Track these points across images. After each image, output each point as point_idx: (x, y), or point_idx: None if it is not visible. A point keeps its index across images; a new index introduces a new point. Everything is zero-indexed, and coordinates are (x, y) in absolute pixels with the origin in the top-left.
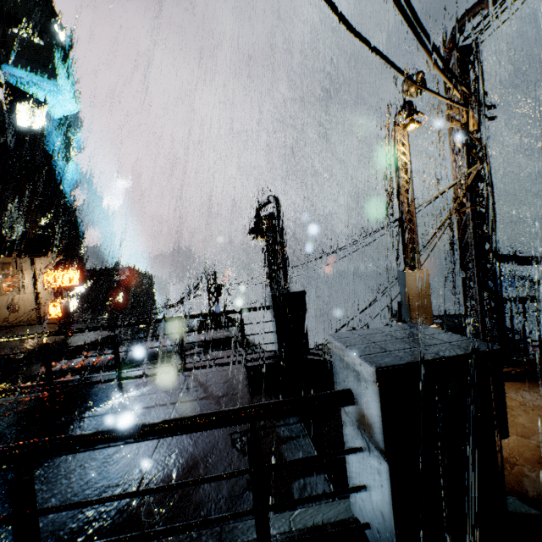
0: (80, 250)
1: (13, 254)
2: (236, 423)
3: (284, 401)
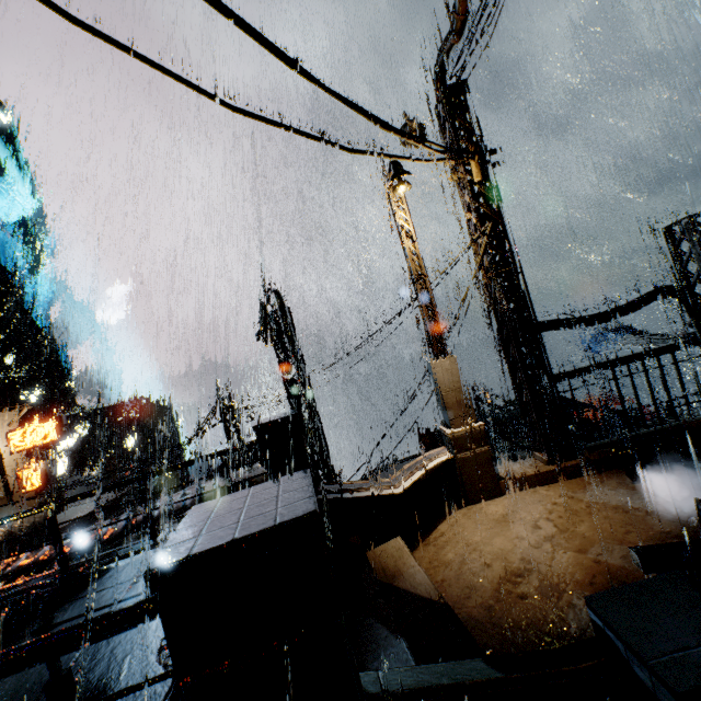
0: (66, 388)
1: None
2: (22, 664)
3: (92, 621)
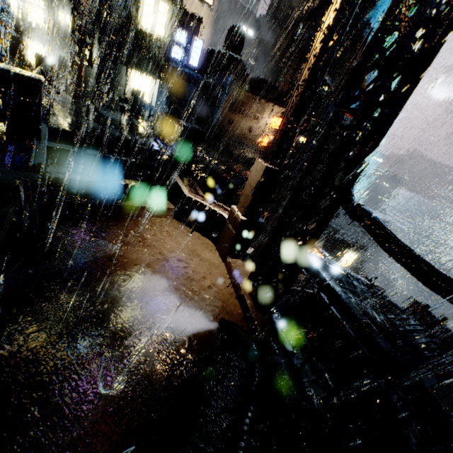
0: None
1: (260, 96)
2: None
3: None
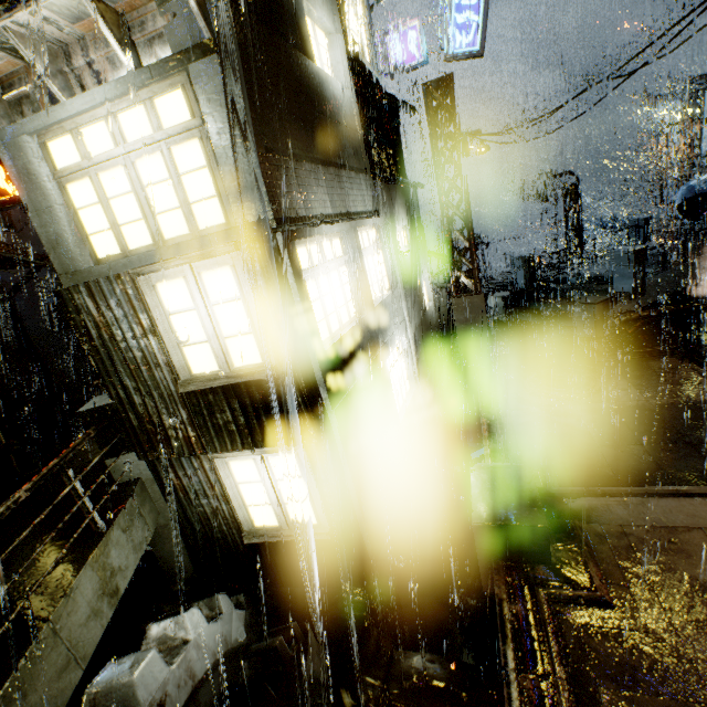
0: None
1: None
2: None
3: None
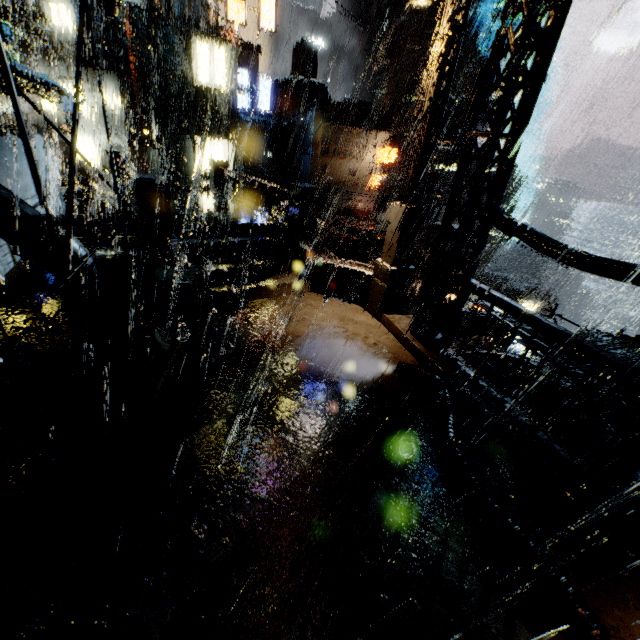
0: None
1: (358, 125)
2: None
3: None
